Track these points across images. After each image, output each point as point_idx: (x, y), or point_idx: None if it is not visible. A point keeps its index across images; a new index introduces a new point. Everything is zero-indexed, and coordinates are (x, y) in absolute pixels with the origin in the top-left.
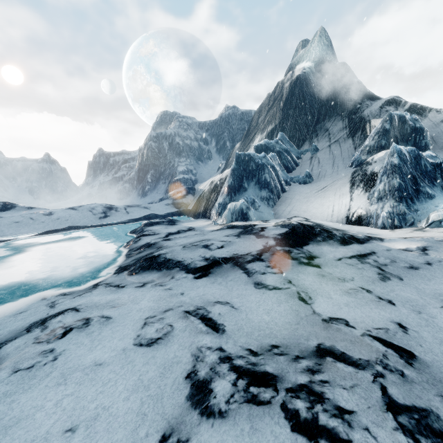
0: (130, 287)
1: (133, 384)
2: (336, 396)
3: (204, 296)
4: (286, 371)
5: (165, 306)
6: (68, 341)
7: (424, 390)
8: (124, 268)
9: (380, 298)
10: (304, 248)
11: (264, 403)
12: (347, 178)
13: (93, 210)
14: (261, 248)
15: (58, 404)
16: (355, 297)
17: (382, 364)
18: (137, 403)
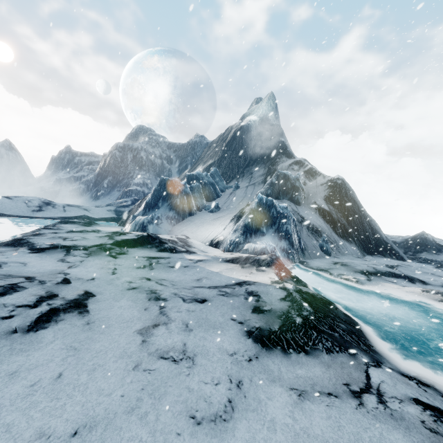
0: None
1: None
2: None
3: (19, 260)
4: None
5: None
6: None
7: (40, 286)
8: None
9: (113, 272)
10: (127, 249)
11: None
12: (235, 213)
13: (29, 202)
14: (98, 244)
15: None
16: (101, 270)
17: (42, 281)
18: None
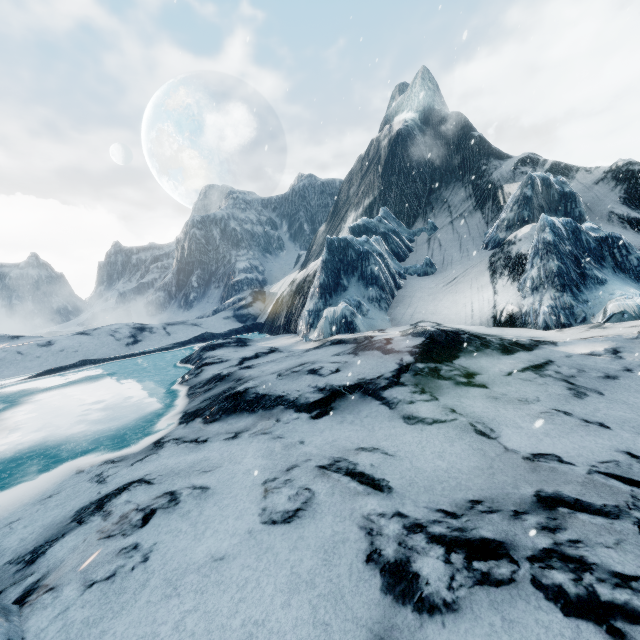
0: (216, 441)
1: (287, 581)
2: (602, 559)
3: (336, 443)
4: (513, 533)
5: (284, 463)
6: (155, 530)
7: None
8: (193, 414)
9: (586, 421)
10: (456, 363)
11: (506, 583)
12: (483, 264)
13: (116, 333)
14: (396, 367)
15: (179, 627)
16: (553, 423)
17: (638, 508)
18: (306, 609)
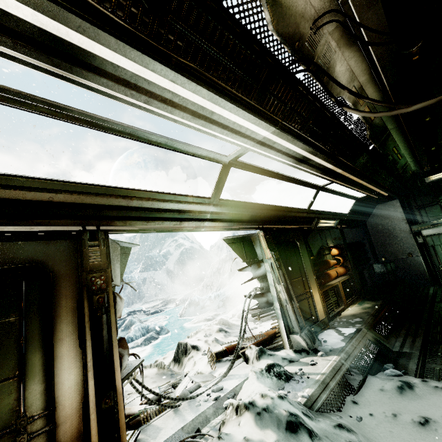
0: None
1: None
2: None
3: None
4: None
5: None
6: None
7: None
8: None
9: None
10: None
11: None
12: None
13: None
14: None
15: None
16: None
17: None
18: None
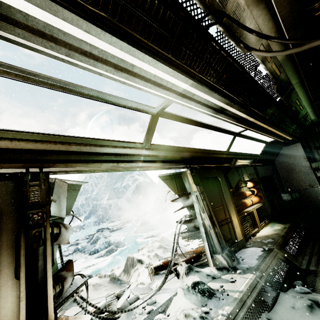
0: None
1: None
2: None
3: None
4: None
5: None
6: None
7: None
8: None
9: None
10: None
11: None
12: None
13: None
14: None
15: None
16: None
17: None
18: None
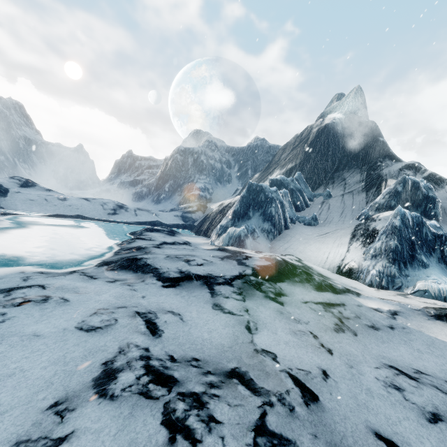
0: (101, 280)
1: (57, 358)
2: (216, 408)
3: (162, 304)
4: (190, 380)
5: (121, 303)
6: (21, 310)
7: (302, 427)
8: (106, 263)
9: (322, 345)
10: (278, 284)
11: (153, 398)
12: (350, 229)
13: (105, 205)
14: (237, 274)
15: None
16: (299, 338)
17: (279, 397)
18: (50, 373)
